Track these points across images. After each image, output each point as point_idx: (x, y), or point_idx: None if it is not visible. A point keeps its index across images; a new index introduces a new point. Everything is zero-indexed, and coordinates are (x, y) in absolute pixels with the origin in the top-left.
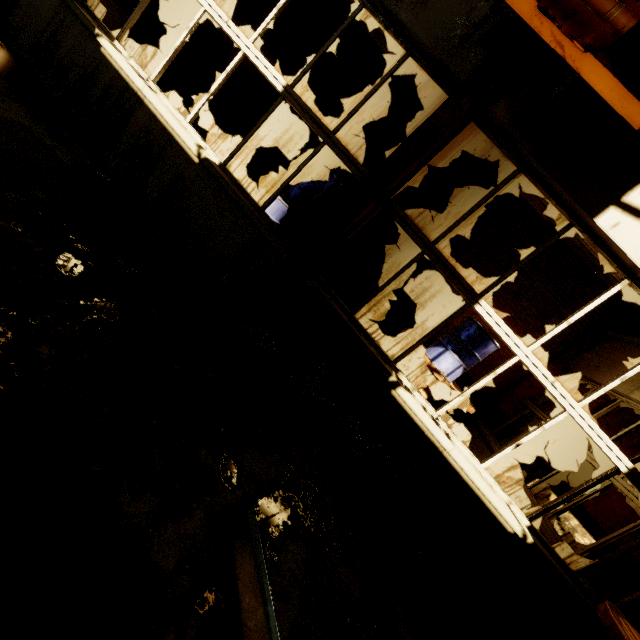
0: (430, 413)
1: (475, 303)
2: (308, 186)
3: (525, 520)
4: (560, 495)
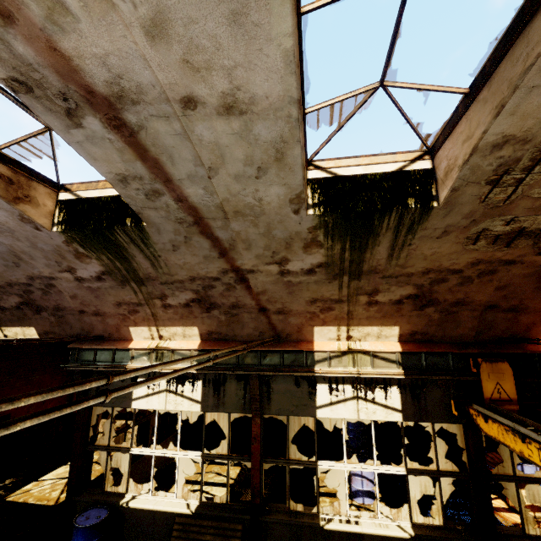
0: None
1: None
2: (357, 434)
3: None
4: None
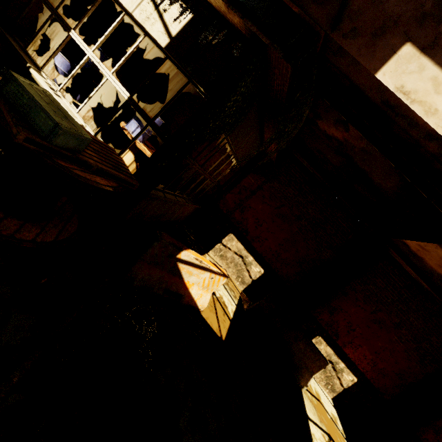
0: (54, 89)
1: (70, 32)
2: (91, 60)
3: (92, 133)
4: (242, 242)
